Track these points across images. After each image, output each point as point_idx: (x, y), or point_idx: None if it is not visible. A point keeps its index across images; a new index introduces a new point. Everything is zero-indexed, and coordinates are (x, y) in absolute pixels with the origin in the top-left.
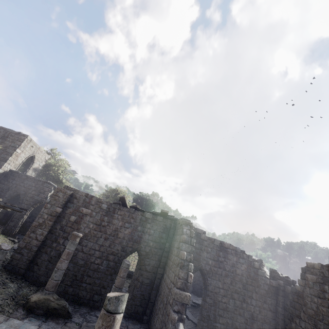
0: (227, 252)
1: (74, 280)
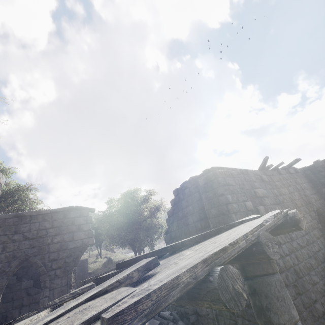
0: None
1: None
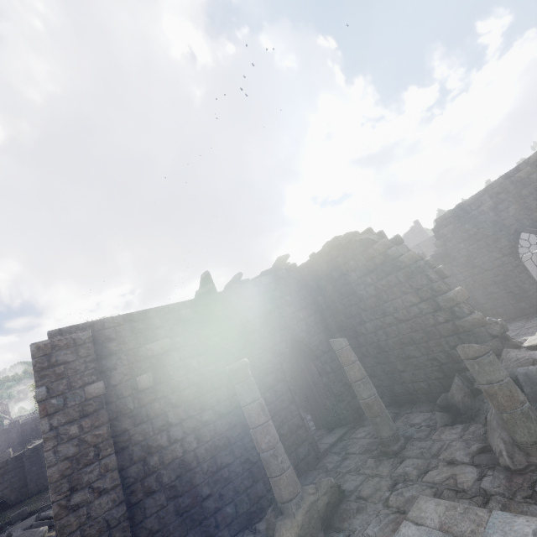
0: None
1: (251, 469)
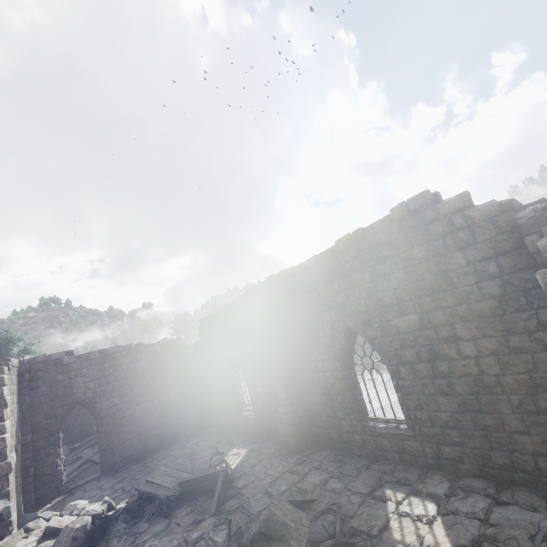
0: (115, 358)
1: None
